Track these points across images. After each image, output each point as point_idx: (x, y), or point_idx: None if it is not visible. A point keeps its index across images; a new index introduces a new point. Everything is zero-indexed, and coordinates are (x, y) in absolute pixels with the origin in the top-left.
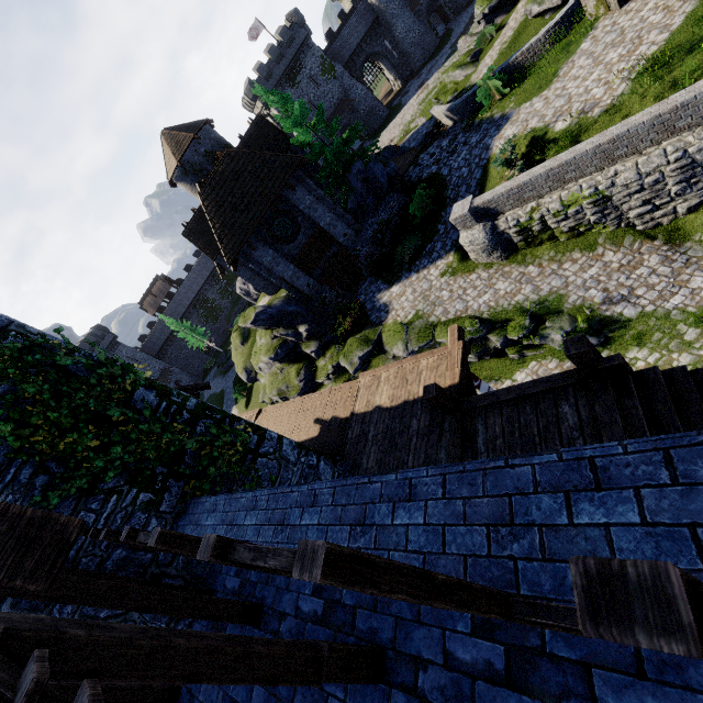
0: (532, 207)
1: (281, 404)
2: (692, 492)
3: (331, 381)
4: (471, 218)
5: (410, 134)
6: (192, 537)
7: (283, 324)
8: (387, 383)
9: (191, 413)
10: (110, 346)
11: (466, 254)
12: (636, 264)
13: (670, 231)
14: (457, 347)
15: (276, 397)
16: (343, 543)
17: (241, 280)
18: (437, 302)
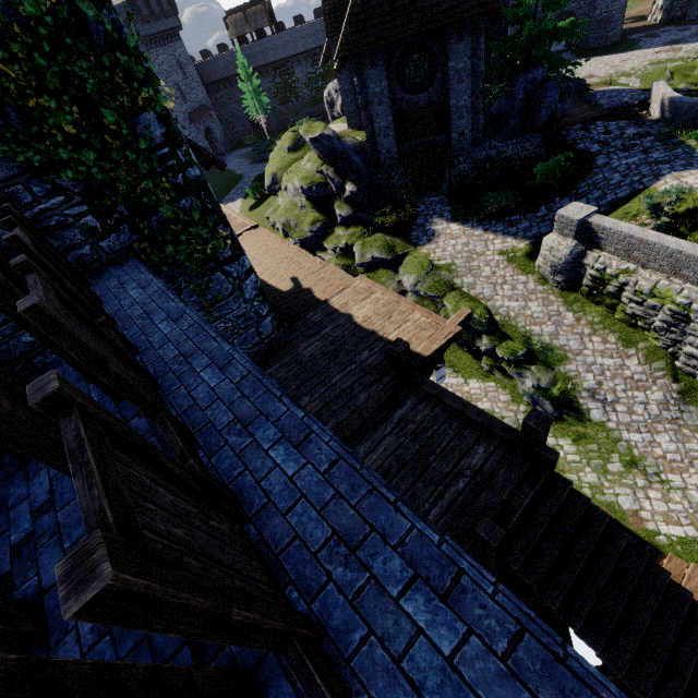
0: (628, 267)
1: (278, 238)
2: (508, 680)
3: (334, 254)
4: (575, 228)
5: (612, 87)
6: (70, 331)
7: (338, 167)
8: (373, 304)
9: (186, 182)
10: (168, 32)
11: (537, 254)
12: (642, 386)
13: (694, 387)
14: (453, 329)
15: (280, 225)
16: (218, 424)
17: (336, 84)
18: (474, 271)
